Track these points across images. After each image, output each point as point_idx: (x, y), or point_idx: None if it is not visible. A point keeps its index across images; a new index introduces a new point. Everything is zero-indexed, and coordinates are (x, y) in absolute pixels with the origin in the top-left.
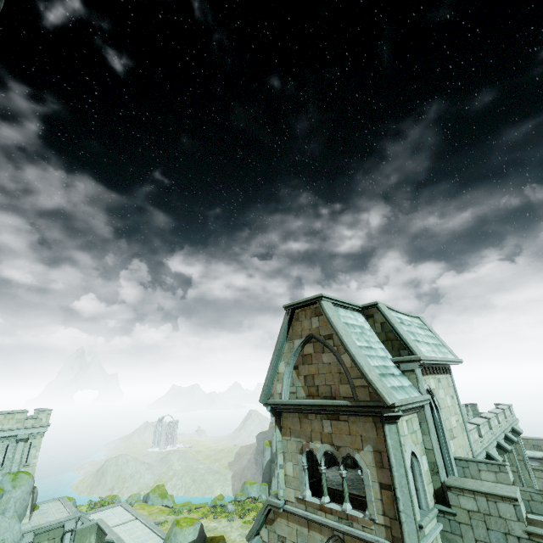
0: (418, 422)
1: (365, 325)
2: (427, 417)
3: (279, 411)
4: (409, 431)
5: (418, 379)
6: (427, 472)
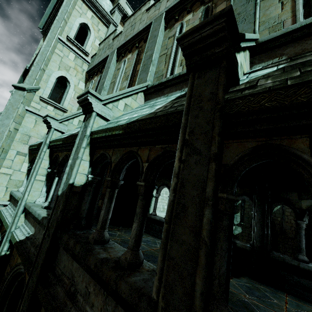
0: (106, 32)
1: (108, 2)
2: (109, 28)
3: (46, 32)
4: (92, 20)
5: (115, 14)
6: (97, 46)
